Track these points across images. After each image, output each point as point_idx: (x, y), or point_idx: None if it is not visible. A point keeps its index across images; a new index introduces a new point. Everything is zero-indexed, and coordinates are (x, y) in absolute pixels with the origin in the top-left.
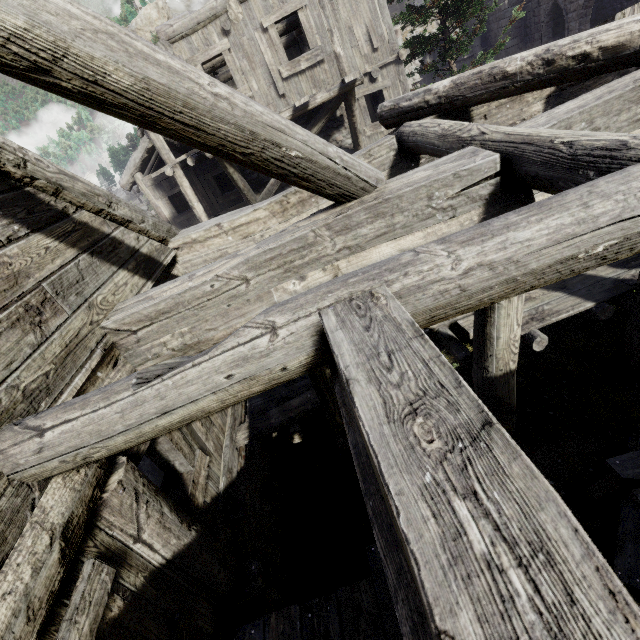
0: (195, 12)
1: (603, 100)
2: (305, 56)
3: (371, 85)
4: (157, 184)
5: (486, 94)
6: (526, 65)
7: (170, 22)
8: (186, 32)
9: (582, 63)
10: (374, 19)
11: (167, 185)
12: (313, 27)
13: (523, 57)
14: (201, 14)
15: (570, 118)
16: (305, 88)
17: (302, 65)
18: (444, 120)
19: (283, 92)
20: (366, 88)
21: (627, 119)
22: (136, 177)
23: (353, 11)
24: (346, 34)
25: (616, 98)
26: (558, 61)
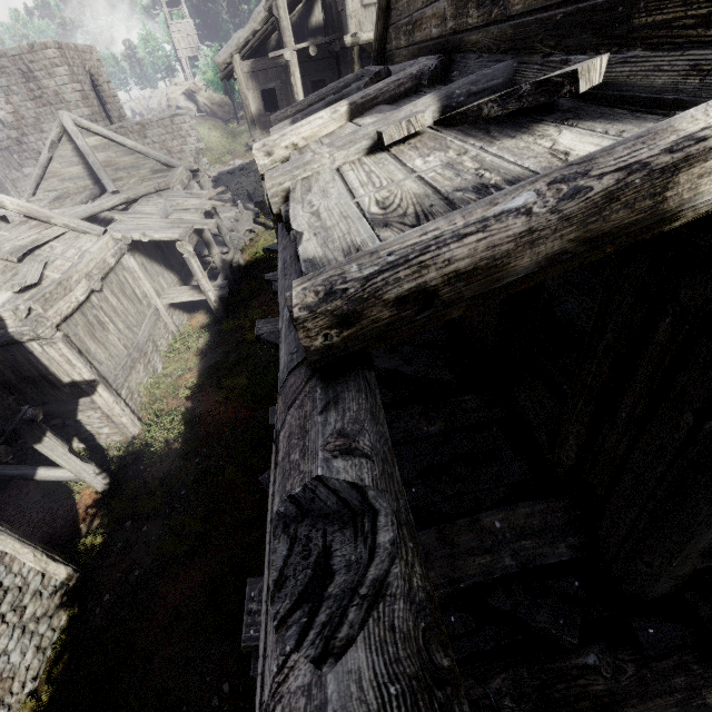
0: None
1: None
2: None
3: None
4: (253, 73)
5: None
6: None
7: None
8: None
9: None
10: None
11: (263, 77)
12: None
13: None
14: None
15: None
16: None
17: None
18: None
19: None
20: None
21: None
22: (234, 58)
23: None
24: None
25: None
26: None
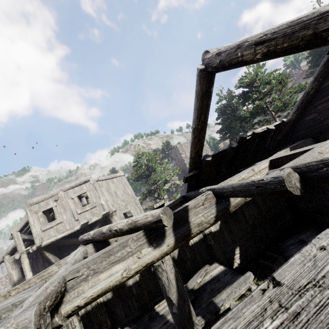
0: (45, 195)
1: (91, 259)
2: (88, 205)
3: (125, 209)
4: (16, 260)
5: (101, 238)
6: (106, 230)
7: (33, 199)
8: (39, 201)
9: (117, 232)
10: (125, 189)
11: None
12: (92, 196)
13: (106, 227)
14: (47, 195)
15: (78, 267)
16: (88, 216)
17: (87, 208)
18: (72, 254)
19: (77, 218)
20: (123, 210)
21: (107, 263)
22: (5, 258)
23: (116, 187)
24: (114, 194)
25: (97, 257)
26: (112, 230)
